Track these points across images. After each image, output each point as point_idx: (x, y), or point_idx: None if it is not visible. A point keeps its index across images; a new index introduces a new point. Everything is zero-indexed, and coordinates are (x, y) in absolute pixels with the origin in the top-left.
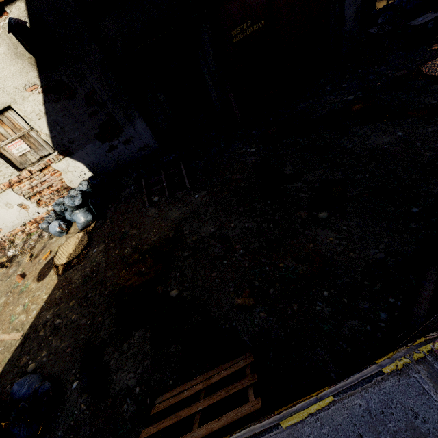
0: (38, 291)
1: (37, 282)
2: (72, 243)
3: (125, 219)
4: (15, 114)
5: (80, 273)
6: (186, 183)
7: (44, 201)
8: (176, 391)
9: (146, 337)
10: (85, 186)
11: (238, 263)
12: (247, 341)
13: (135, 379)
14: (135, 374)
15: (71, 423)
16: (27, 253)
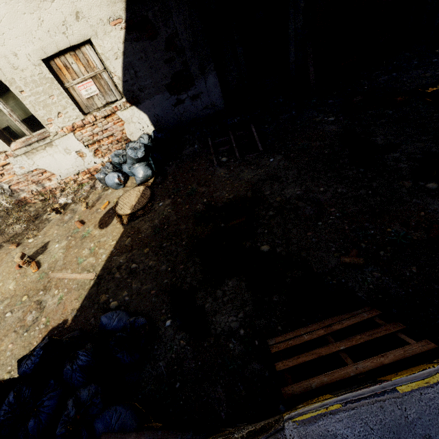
0: (103, 237)
1: (100, 229)
2: (134, 195)
3: (190, 176)
4: (91, 50)
5: (148, 224)
6: (259, 146)
7: (100, 151)
8: (289, 335)
9: (242, 286)
10: (147, 140)
11: (335, 225)
12: (361, 297)
13: (238, 322)
14: (236, 317)
15: (172, 356)
16: (80, 202)
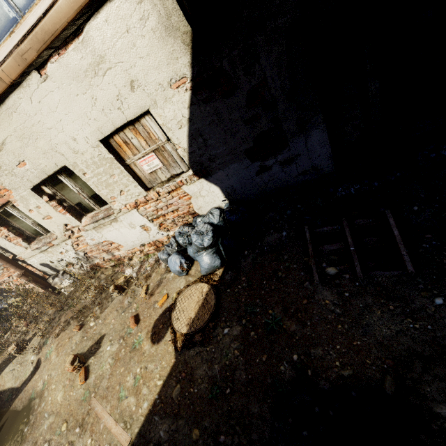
0: (151, 362)
1: (151, 343)
2: (194, 298)
3: (273, 289)
4: (152, 121)
5: (205, 367)
6: (405, 261)
7: (166, 224)
8: None
9: None
10: (217, 217)
11: None
12: None
13: None
14: None
15: None
16: (142, 281)
